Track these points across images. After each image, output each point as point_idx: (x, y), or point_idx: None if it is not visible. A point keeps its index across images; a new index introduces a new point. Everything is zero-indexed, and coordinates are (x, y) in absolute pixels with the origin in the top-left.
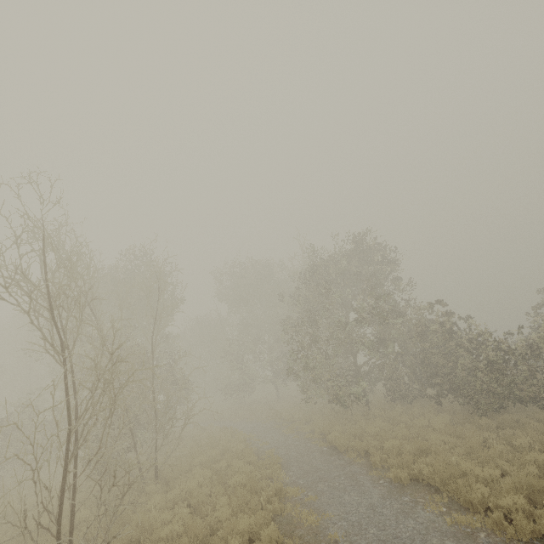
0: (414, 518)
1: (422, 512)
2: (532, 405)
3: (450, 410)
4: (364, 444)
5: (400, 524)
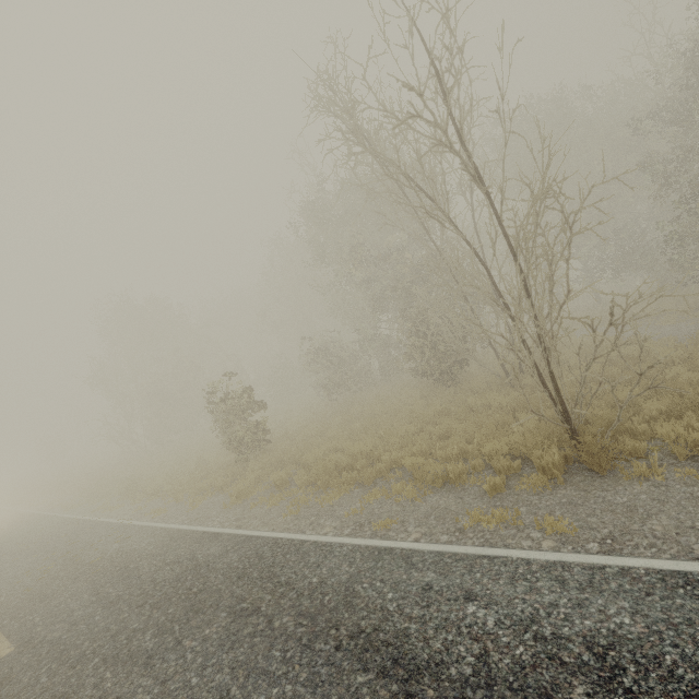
0: None
1: None
2: None
3: None
4: None
5: None
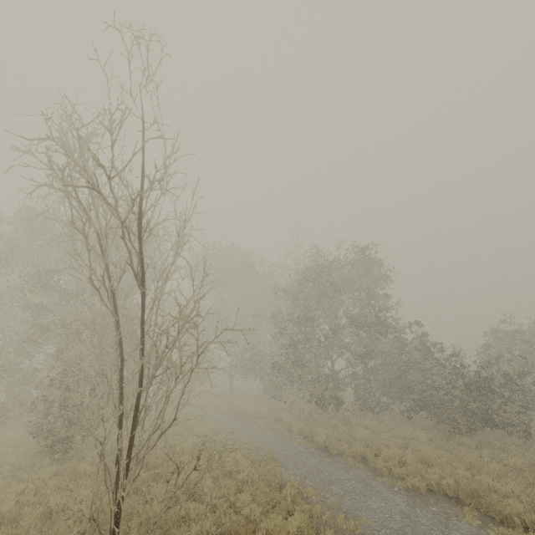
0: (456, 529)
1: (460, 524)
2: (493, 430)
3: (422, 426)
4: (362, 449)
5: None
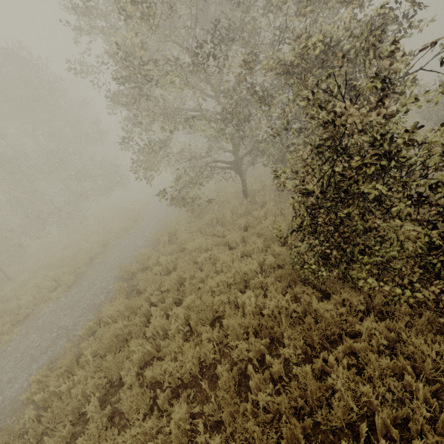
0: None
1: None
2: None
3: None
4: (118, 288)
5: None
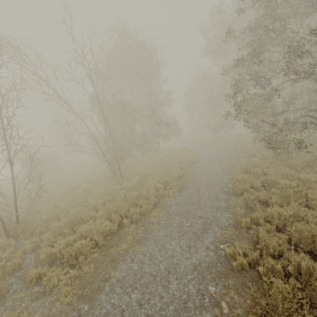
0: None
1: None
2: None
3: None
4: (252, 197)
5: (158, 316)
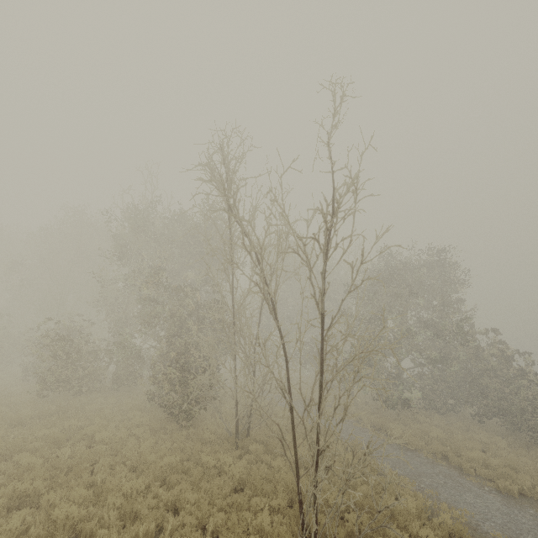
0: None
1: None
2: None
3: (496, 432)
4: (443, 448)
5: None
